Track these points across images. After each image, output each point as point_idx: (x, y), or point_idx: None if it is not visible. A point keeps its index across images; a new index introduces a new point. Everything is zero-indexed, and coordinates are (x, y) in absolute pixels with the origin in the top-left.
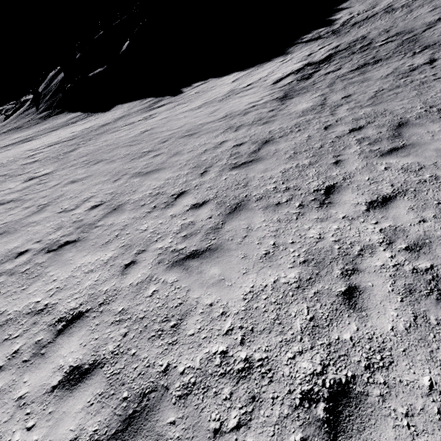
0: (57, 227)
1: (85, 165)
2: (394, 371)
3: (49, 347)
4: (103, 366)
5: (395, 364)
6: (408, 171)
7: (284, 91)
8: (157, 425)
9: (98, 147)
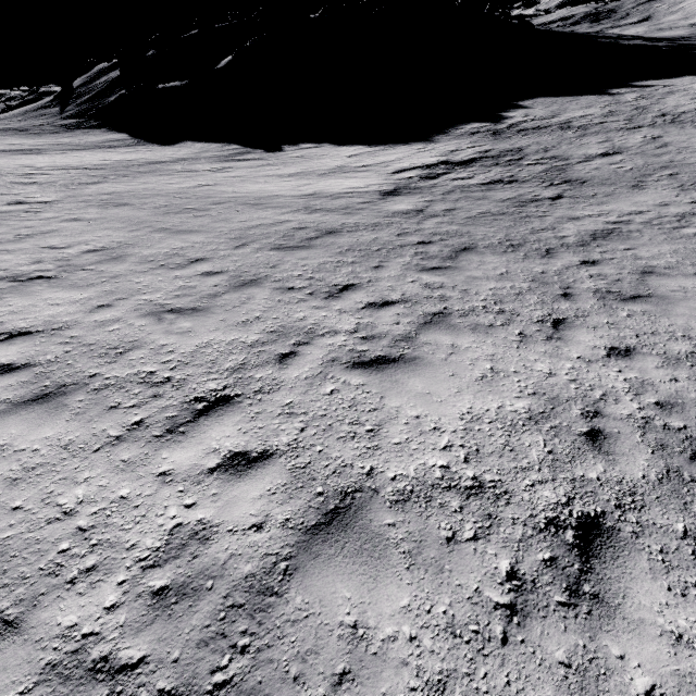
0: (34, 260)
1: (102, 204)
2: (273, 395)
3: None
4: (35, 367)
5: (278, 392)
6: (427, 287)
7: (397, 185)
8: (66, 400)
9: (131, 187)
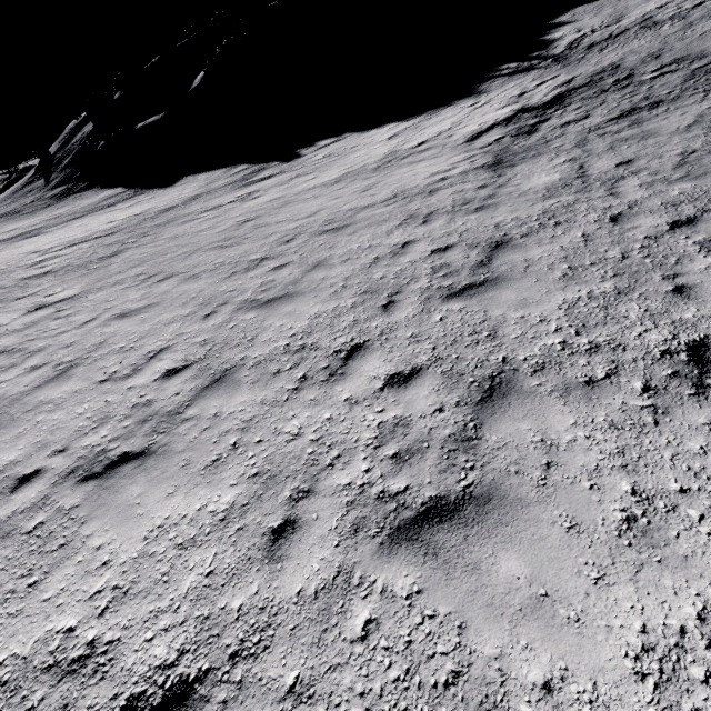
0: (99, 416)
1: (141, 282)
2: None
3: None
4: None
5: None
6: None
7: (492, 153)
8: None
9: (161, 248)
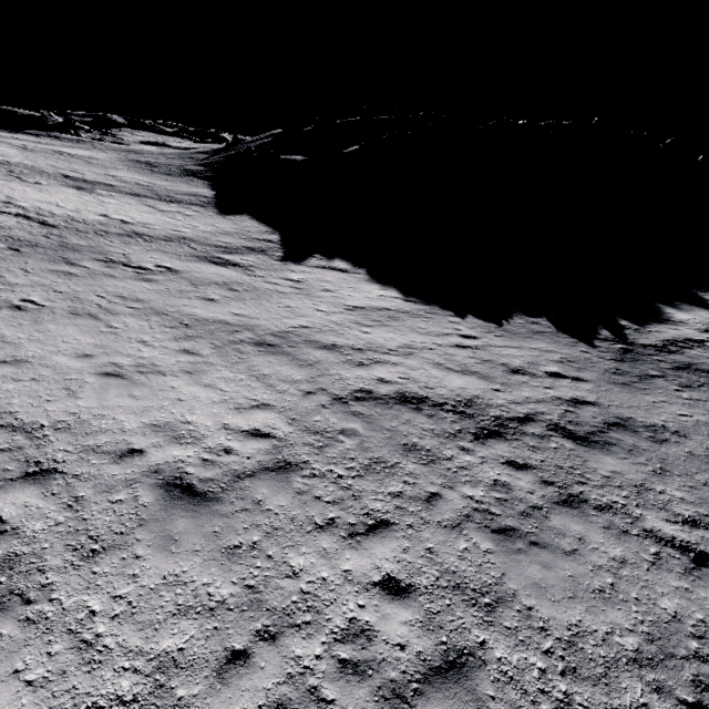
0: None
1: None
2: None
3: None
4: None
5: None
6: None
7: (267, 461)
8: None
9: None
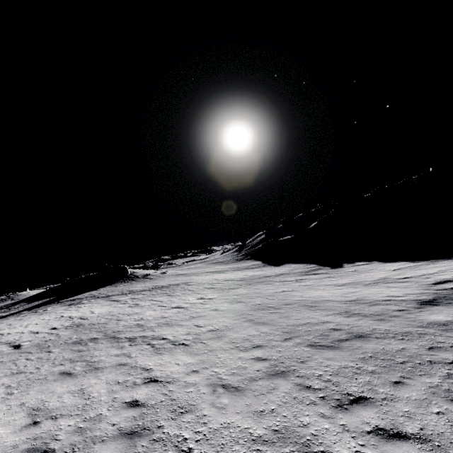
0: (187, 332)
1: (231, 301)
2: None
3: (137, 386)
4: (144, 407)
5: None
6: None
7: (436, 295)
8: (138, 442)
9: (249, 291)
